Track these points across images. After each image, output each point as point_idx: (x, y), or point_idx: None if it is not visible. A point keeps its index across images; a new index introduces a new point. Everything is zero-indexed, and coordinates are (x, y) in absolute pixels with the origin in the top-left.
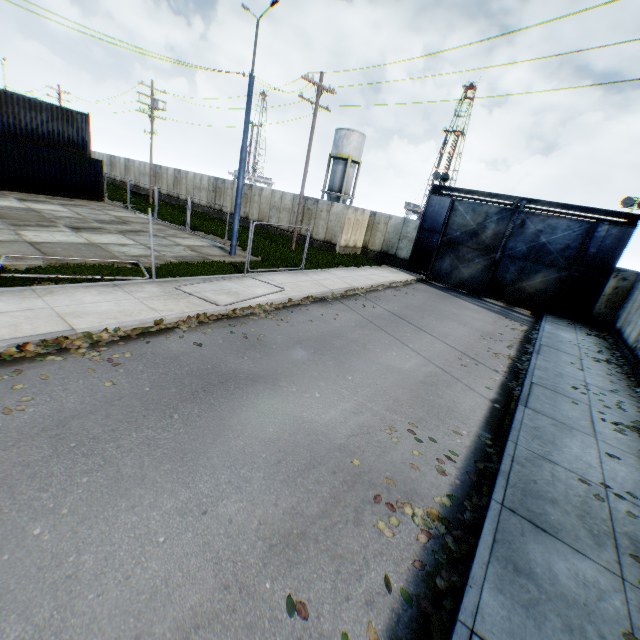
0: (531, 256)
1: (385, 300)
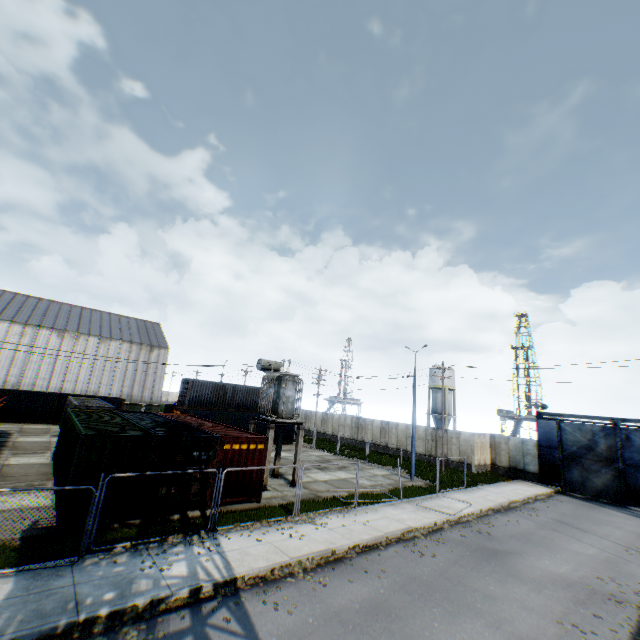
0: None
1: (541, 509)
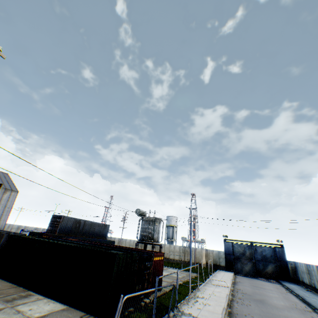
0: (263, 259)
1: (242, 281)
